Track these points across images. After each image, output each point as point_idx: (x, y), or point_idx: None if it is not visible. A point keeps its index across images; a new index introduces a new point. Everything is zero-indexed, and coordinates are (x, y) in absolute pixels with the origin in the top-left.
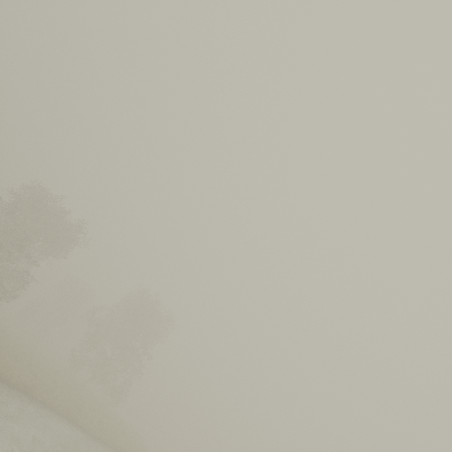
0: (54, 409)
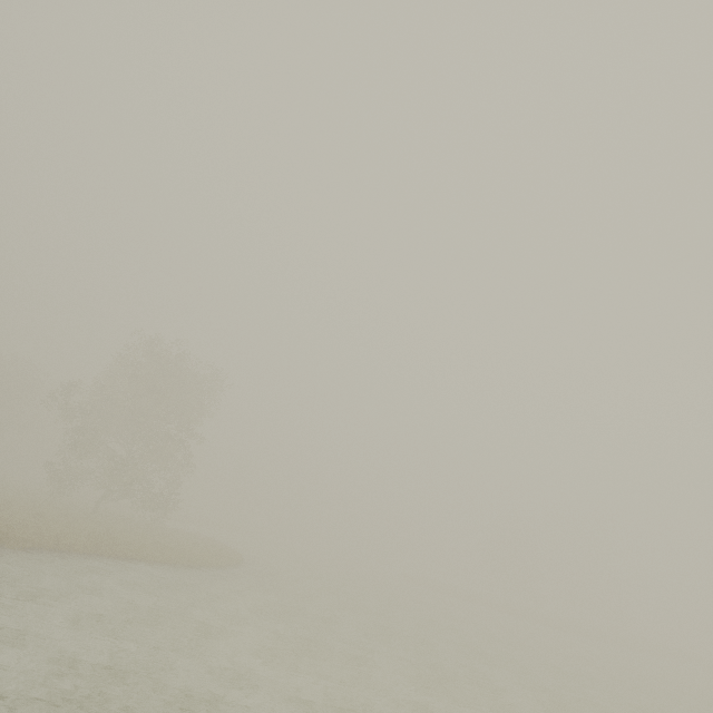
0: (66, 551)
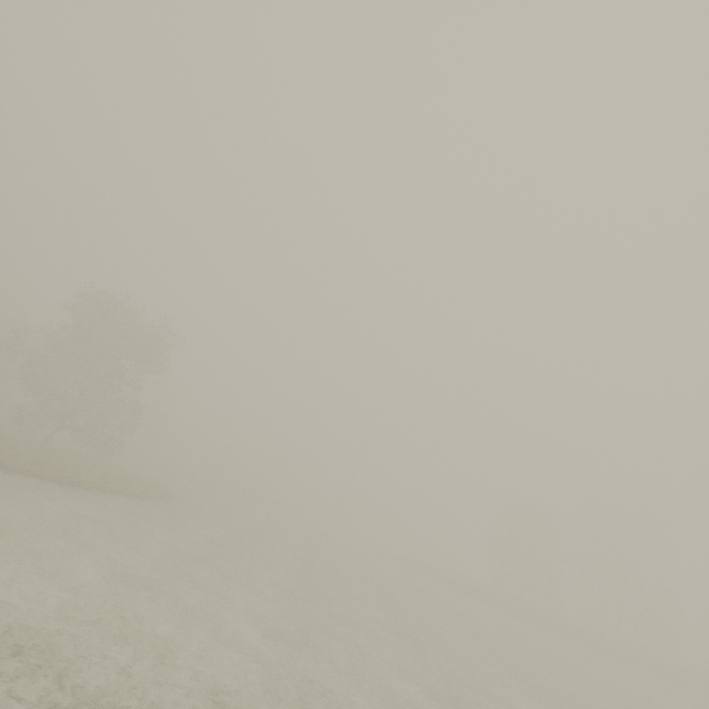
0: None
